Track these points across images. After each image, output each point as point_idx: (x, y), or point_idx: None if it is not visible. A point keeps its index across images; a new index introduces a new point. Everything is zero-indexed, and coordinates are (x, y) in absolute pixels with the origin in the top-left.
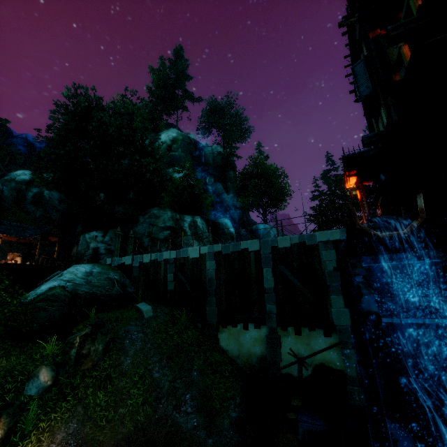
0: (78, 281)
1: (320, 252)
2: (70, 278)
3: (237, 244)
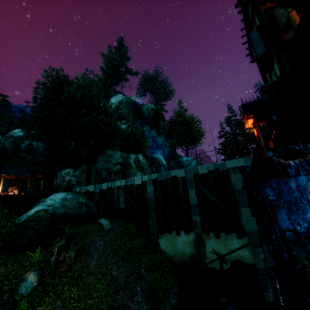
0: (56, 205)
1: (230, 175)
2: (51, 203)
3: (169, 173)
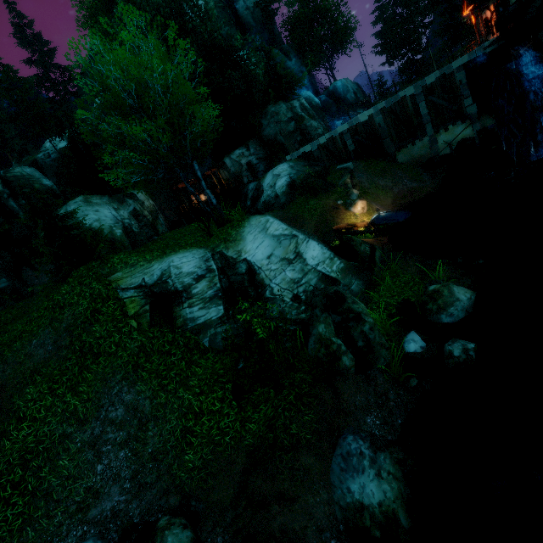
0: (293, 172)
1: (455, 76)
2: (287, 173)
3: (397, 96)
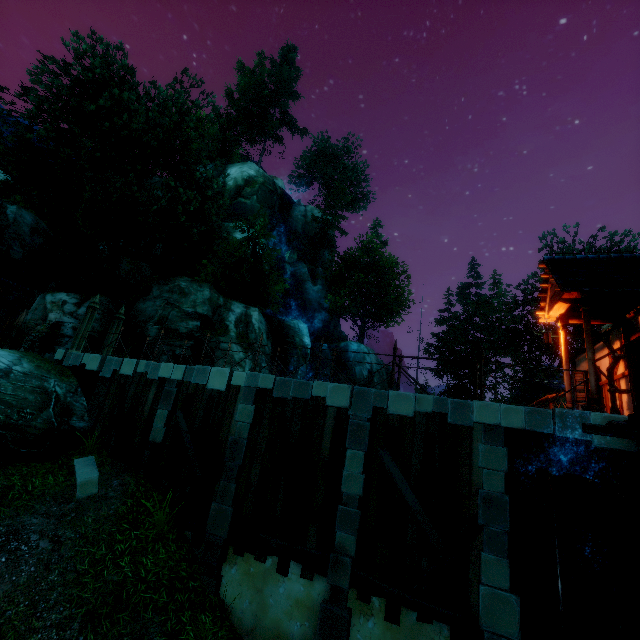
0: None
1: (475, 445)
2: None
3: (306, 385)
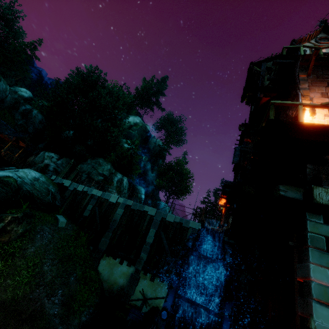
0: (26, 180)
1: (188, 233)
2: (22, 176)
3: (143, 206)
